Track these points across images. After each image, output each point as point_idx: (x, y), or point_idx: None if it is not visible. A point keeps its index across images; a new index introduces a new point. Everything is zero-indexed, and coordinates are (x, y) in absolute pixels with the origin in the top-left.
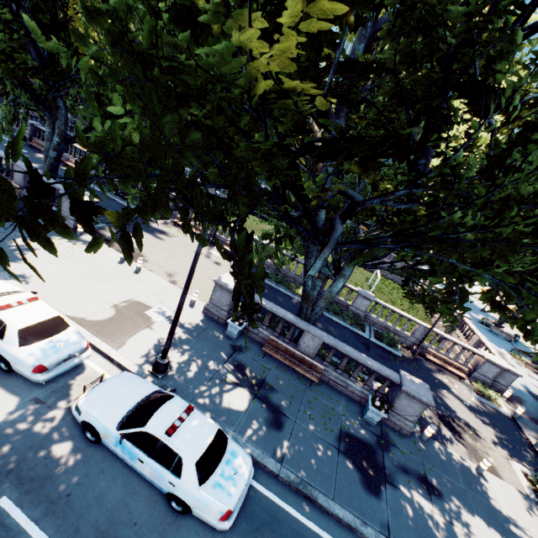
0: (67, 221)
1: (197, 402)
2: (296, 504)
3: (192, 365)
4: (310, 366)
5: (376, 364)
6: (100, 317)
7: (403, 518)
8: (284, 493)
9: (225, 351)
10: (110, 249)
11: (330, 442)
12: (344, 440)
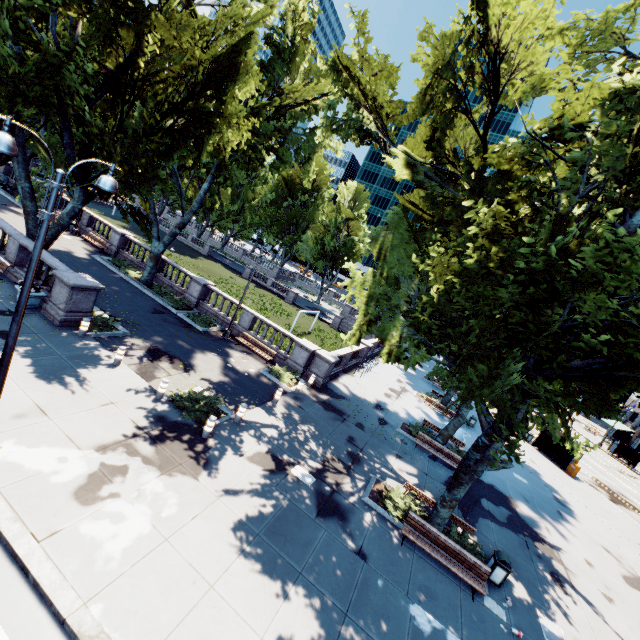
0: None
1: None
2: None
3: None
4: (0, 264)
5: (58, 263)
6: None
7: None
8: None
9: None
10: None
11: None
12: None
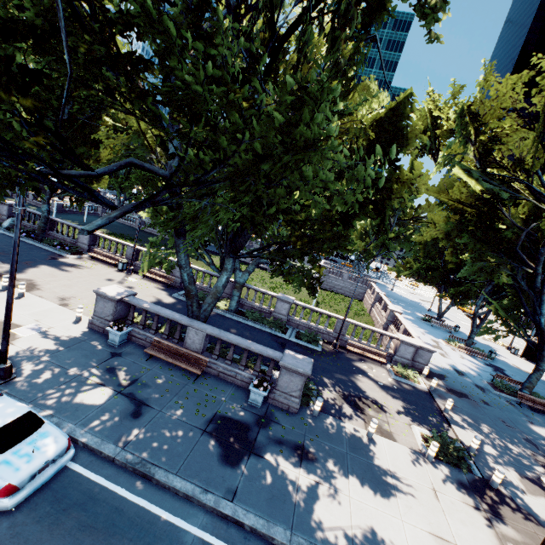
0: None
1: (38, 402)
2: (128, 484)
3: (49, 371)
4: (195, 360)
5: (259, 347)
6: None
7: (259, 482)
8: (117, 475)
9: (100, 358)
10: None
11: (197, 425)
12: (215, 422)
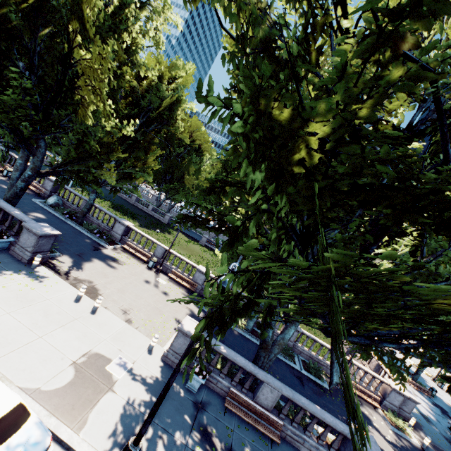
0: (23, 252)
1: None
2: None
3: (160, 441)
4: (270, 422)
5: (329, 417)
6: (57, 383)
7: None
8: None
9: (189, 412)
10: (65, 283)
11: None
12: None
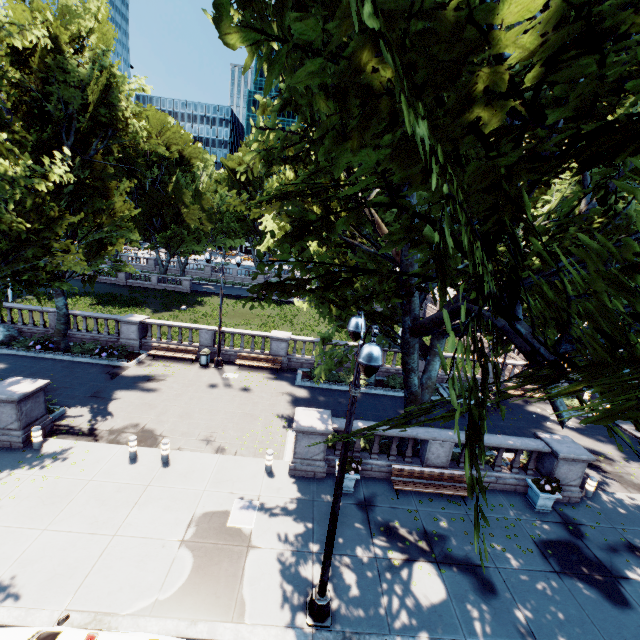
0: (6, 435)
1: (396, 628)
2: None
3: (344, 571)
4: (453, 479)
5: (516, 440)
6: (177, 579)
7: None
8: None
9: (358, 519)
10: (101, 446)
11: (543, 568)
12: (548, 554)
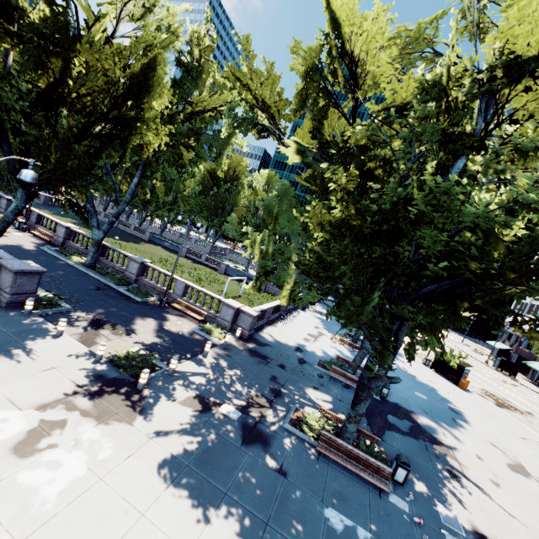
0: None
1: None
2: None
3: None
4: None
5: (3, 254)
6: None
7: None
8: None
9: None
10: None
11: None
12: None
